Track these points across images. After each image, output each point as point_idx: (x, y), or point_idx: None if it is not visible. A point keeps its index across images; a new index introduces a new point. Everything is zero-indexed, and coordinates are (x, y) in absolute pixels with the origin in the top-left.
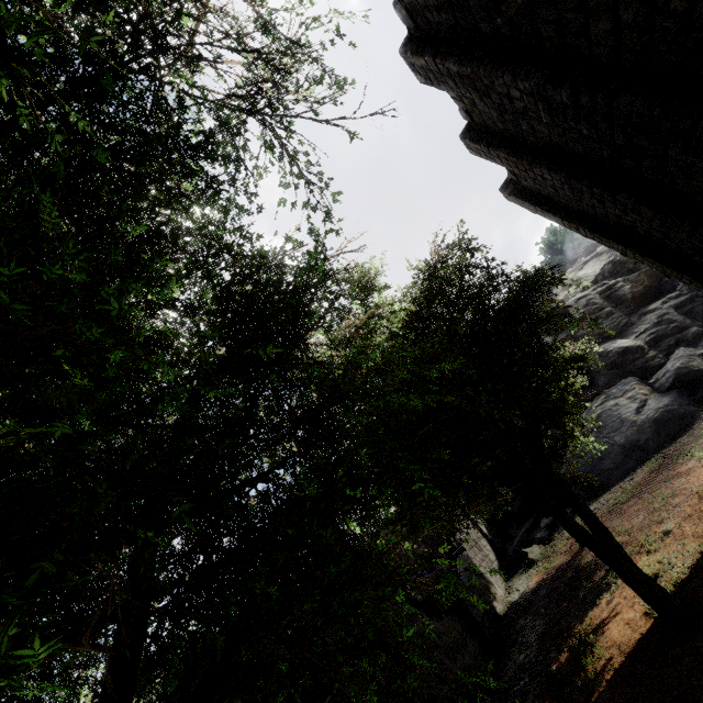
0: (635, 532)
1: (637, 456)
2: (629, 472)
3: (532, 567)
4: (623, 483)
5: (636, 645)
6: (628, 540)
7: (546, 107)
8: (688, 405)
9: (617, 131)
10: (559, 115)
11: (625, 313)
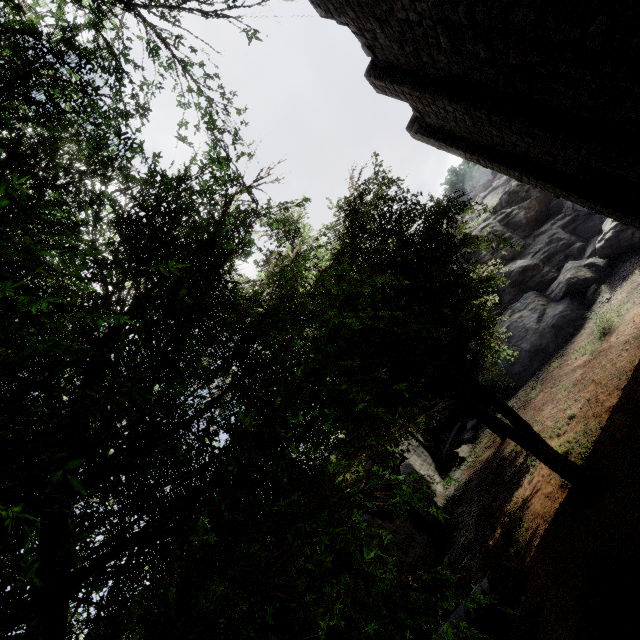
0: (545, 420)
1: (541, 358)
2: (536, 372)
3: (463, 463)
4: (531, 382)
5: (556, 513)
6: (541, 429)
7: (445, 30)
8: (578, 310)
9: (512, 49)
10: (457, 38)
11: (522, 237)
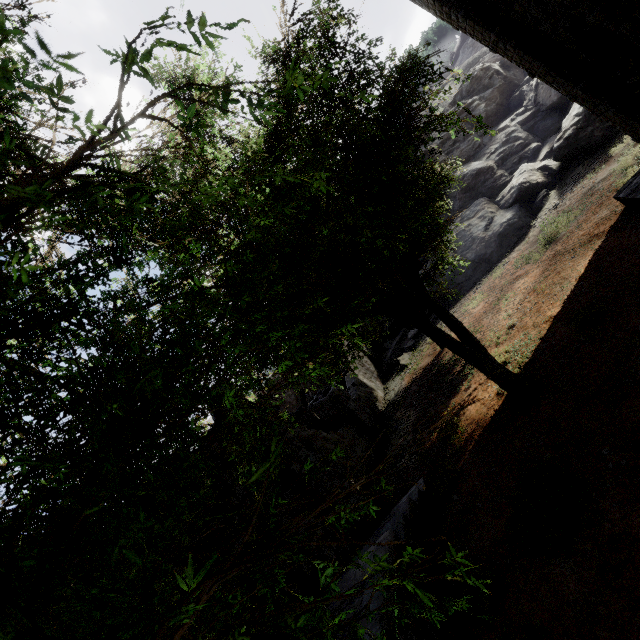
0: (485, 330)
1: (483, 268)
2: (477, 282)
3: (403, 370)
4: (472, 292)
5: (491, 420)
6: (480, 338)
7: None
8: (525, 217)
9: None
10: None
11: (479, 135)
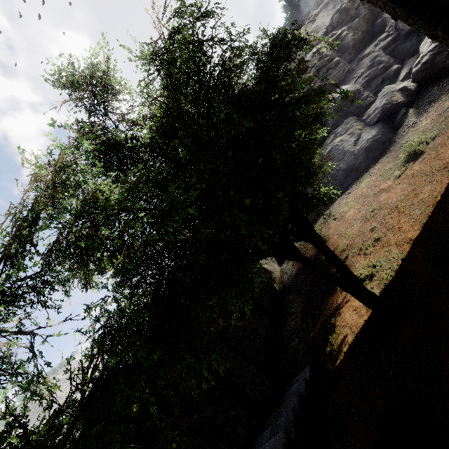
0: (355, 237)
1: (353, 175)
2: (348, 187)
3: None
4: (345, 196)
5: (362, 329)
6: (351, 243)
7: None
8: (387, 133)
9: None
10: None
11: (348, 61)
